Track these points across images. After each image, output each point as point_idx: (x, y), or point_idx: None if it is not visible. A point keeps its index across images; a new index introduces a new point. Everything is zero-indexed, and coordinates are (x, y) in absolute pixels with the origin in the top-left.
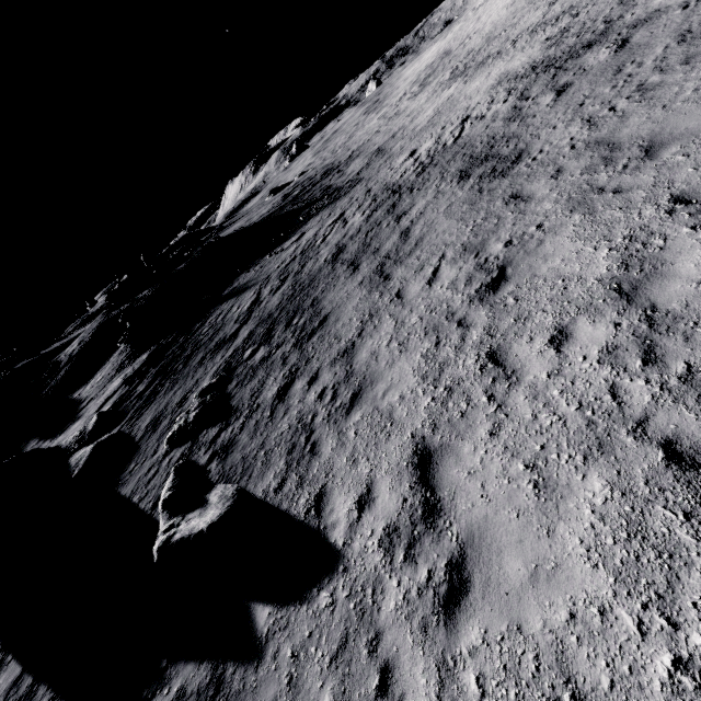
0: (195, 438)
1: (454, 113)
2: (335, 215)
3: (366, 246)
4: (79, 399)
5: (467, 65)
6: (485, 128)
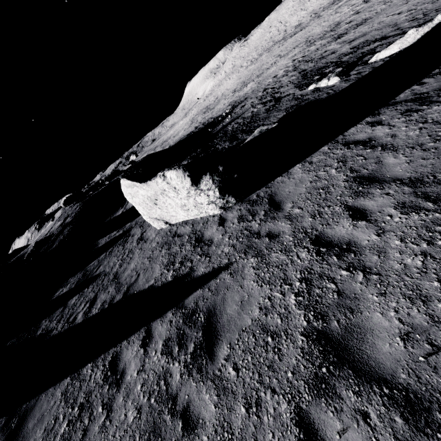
0: (357, 65)
1: (278, 69)
2: (258, 93)
3: (322, 57)
4: (131, 207)
5: (244, 85)
6: (320, 44)
